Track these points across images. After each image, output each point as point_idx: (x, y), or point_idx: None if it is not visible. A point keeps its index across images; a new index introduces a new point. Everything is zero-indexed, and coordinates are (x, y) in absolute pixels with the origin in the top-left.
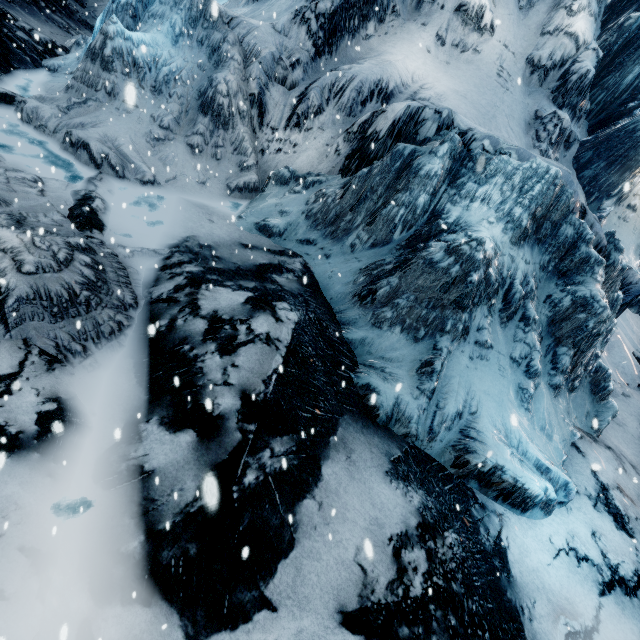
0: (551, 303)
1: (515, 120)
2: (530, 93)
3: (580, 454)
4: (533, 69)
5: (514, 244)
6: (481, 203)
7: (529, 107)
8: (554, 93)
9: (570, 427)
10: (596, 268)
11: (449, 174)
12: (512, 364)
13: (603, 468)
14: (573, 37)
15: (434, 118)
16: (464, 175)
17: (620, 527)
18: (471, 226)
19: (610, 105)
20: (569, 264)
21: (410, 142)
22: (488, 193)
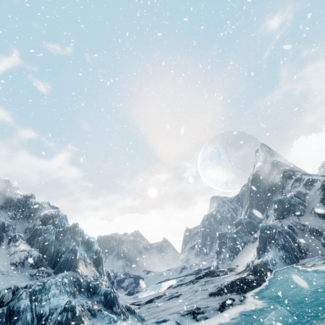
0: (99, 302)
1: (25, 281)
2: (22, 271)
3: (146, 324)
4: (16, 265)
5: (75, 298)
6: (53, 297)
7: (26, 275)
8: (32, 266)
9: (138, 324)
10: (99, 284)
11: (31, 301)
12: (110, 324)
13: (152, 320)
14: (24, 250)
15: (8, 291)
16: (38, 296)
17: (166, 321)
18: (57, 305)
19: (53, 258)
20: (93, 290)
21: (1, 307)
22: (53, 293)
